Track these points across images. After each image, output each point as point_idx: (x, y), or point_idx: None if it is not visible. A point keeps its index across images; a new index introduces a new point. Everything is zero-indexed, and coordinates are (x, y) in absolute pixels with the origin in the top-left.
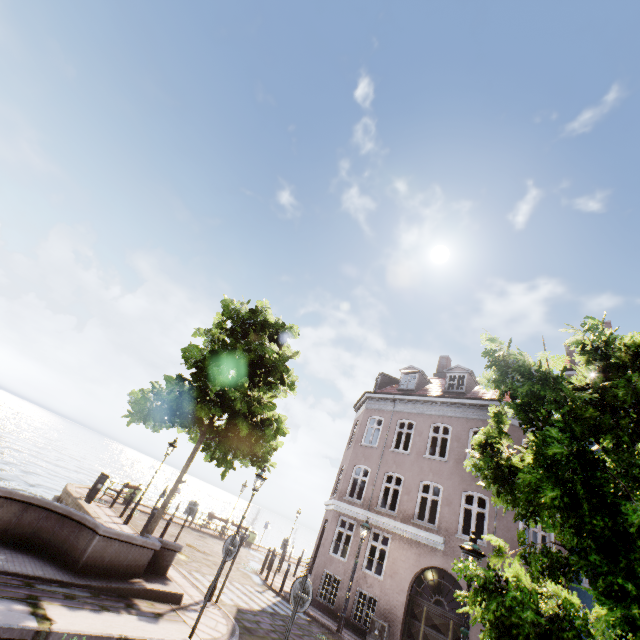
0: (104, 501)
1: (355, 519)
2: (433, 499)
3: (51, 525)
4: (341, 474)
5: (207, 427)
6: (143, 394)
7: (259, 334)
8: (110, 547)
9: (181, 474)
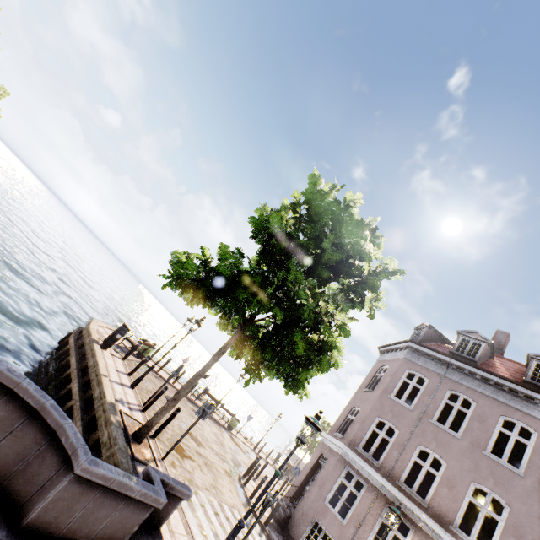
0: (120, 349)
1: (366, 480)
2: (428, 470)
3: (9, 418)
4: (350, 414)
5: (247, 322)
6: (187, 258)
7: (352, 230)
8: (87, 495)
9: (205, 367)
